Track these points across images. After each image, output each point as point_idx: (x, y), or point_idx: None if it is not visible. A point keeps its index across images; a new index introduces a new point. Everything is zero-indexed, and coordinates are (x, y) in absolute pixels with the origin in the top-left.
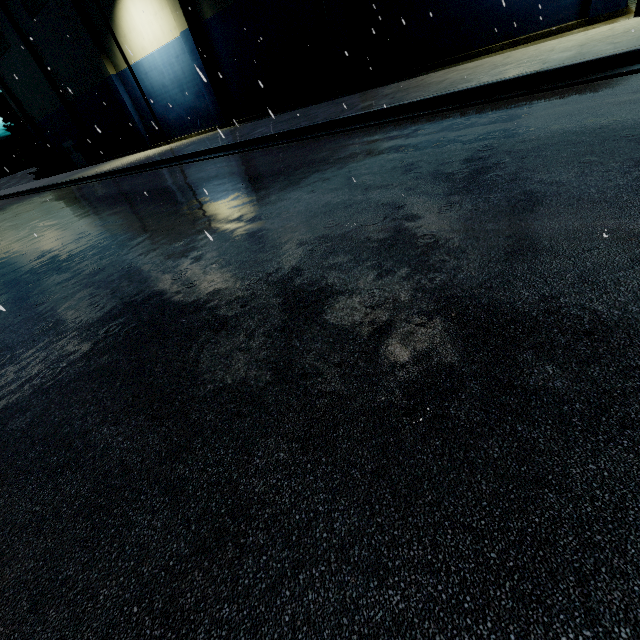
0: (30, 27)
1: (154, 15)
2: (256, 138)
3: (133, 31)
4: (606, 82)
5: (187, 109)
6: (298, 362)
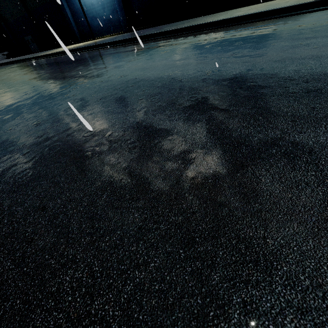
0: None
1: None
2: (171, 30)
3: None
4: None
5: (105, 20)
6: None
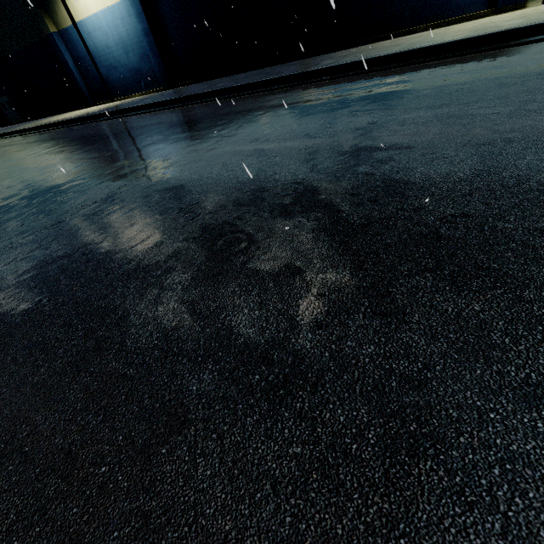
0: None
1: None
2: (224, 88)
3: None
4: None
5: (131, 70)
6: (538, 241)
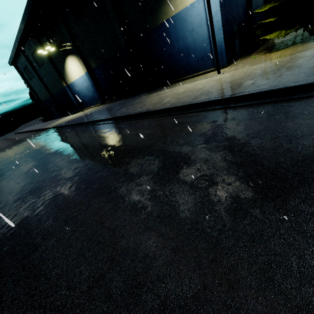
0: (39, 70)
1: (77, 67)
2: (88, 121)
3: (71, 72)
4: (156, 119)
5: (91, 97)
6: None
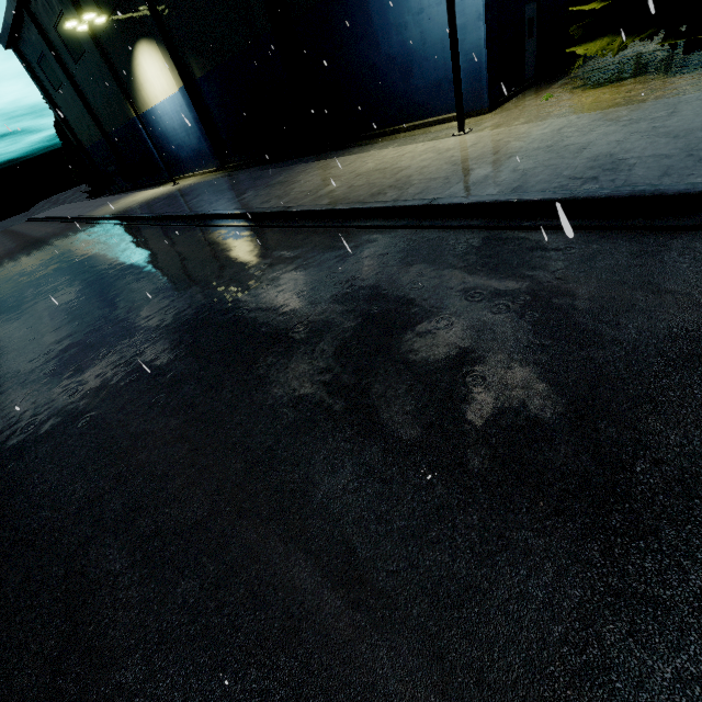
0: (75, 70)
1: (160, 71)
2: (173, 215)
3: (147, 82)
4: (295, 232)
5: (194, 150)
6: None
